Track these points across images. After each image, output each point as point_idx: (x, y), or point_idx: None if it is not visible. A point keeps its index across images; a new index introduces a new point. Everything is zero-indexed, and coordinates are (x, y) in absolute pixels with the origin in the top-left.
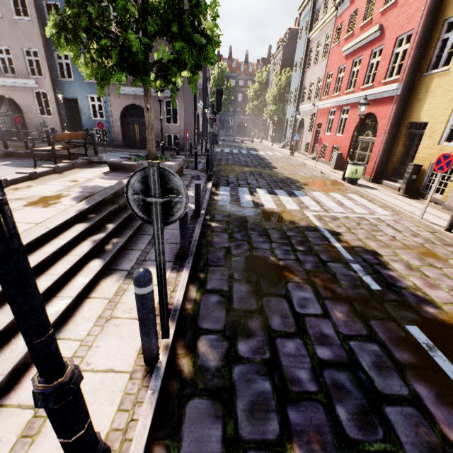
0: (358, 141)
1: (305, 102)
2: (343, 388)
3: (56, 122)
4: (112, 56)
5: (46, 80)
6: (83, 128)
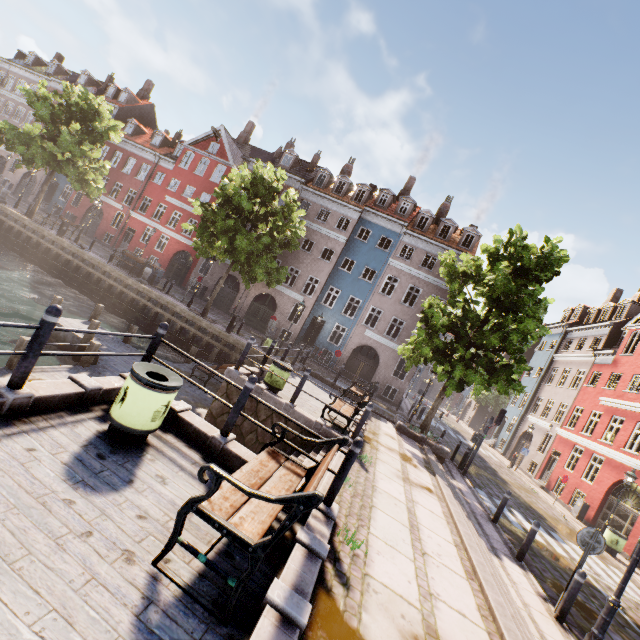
0: (613, 502)
1: (537, 415)
2: None
3: (297, 330)
4: (456, 374)
5: (311, 300)
6: (315, 344)
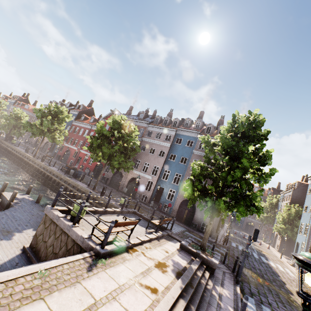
0: None
1: None
2: None
3: (150, 194)
4: (208, 204)
5: (156, 177)
6: (159, 201)
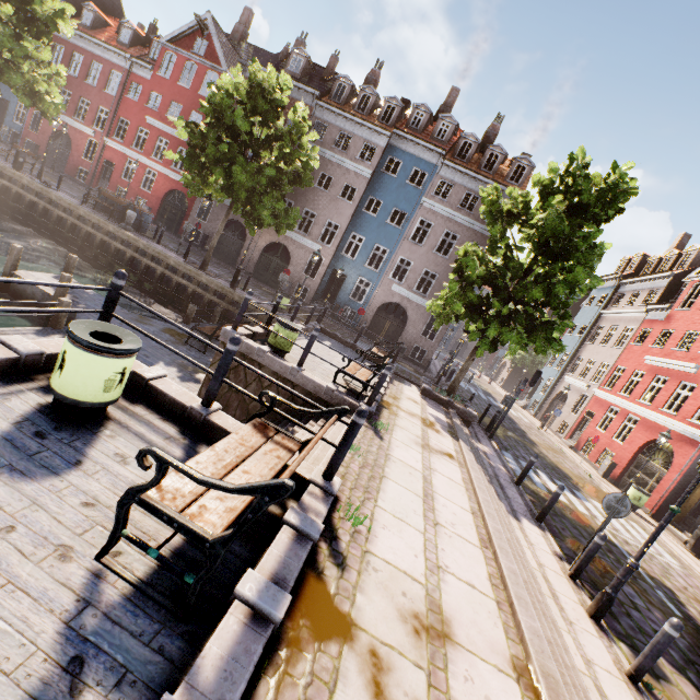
0: (642, 461)
1: (575, 375)
2: (671, 647)
3: (315, 285)
4: (490, 333)
5: (330, 250)
6: (335, 301)
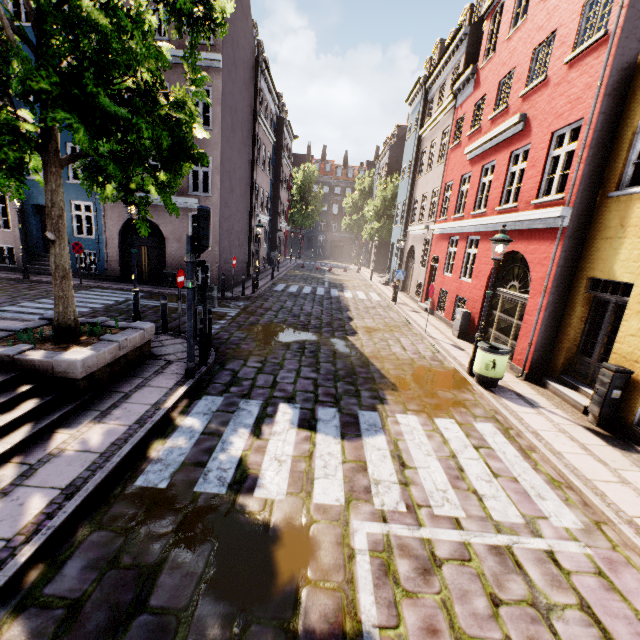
0: (497, 295)
1: (416, 223)
2: None
3: (17, 238)
4: None
5: None
6: None
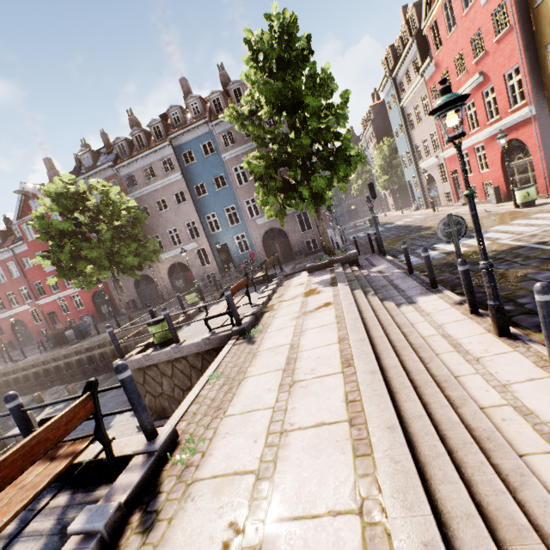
0: (511, 167)
1: (424, 159)
2: None
3: (214, 267)
4: (305, 195)
5: (203, 238)
6: (235, 264)
